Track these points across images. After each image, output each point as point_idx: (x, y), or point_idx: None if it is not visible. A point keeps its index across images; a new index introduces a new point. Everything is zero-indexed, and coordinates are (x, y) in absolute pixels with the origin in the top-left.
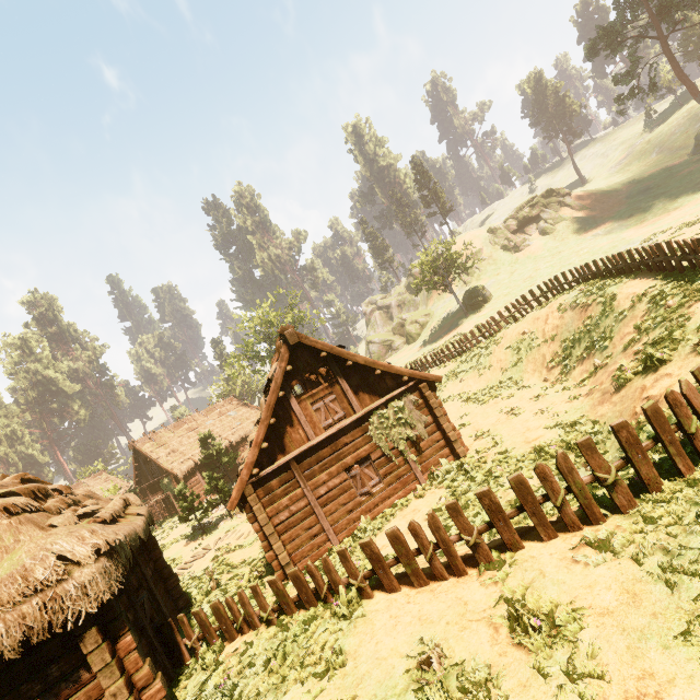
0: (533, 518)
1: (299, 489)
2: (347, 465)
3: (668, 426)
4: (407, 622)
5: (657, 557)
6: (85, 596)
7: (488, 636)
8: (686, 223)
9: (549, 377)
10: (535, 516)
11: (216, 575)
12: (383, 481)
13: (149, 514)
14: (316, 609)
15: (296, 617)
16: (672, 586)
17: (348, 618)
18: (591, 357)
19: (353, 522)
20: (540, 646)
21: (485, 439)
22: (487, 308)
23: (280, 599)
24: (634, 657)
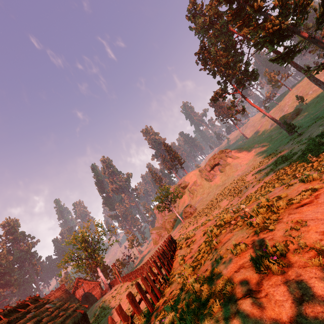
0: None
1: None
2: None
3: None
4: None
5: None
6: None
7: None
8: (259, 180)
9: None
10: None
11: None
12: None
13: None
14: None
15: None
16: None
17: None
18: None
19: None
20: None
21: None
22: (191, 219)
23: None
24: None
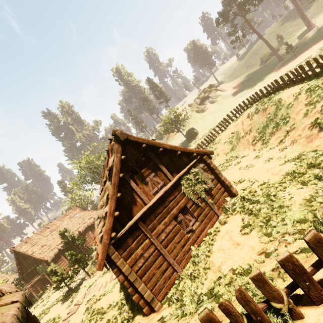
0: None
1: (147, 240)
2: (174, 215)
3: None
4: None
5: None
6: None
7: None
8: None
9: (256, 148)
10: None
11: None
12: (197, 220)
13: (24, 298)
14: None
15: None
16: None
17: None
18: (278, 130)
19: (187, 252)
20: None
21: (242, 182)
22: (198, 137)
23: None
24: None
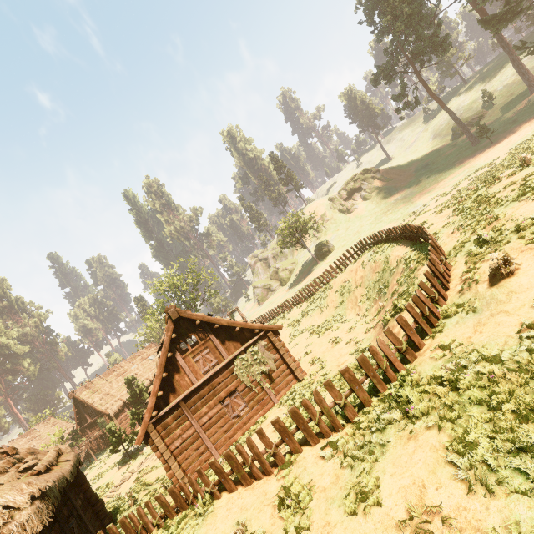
0: (304, 433)
1: (187, 421)
2: (221, 398)
3: (371, 367)
4: (234, 512)
5: (354, 451)
6: (24, 531)
7: (270, 513)
8: (444, 193)
9: (360, 313)
10: (305, 431)
11: (135, 494)
12: (248, 406)
13: (77, 458)
14: (187, 512)
15: (175, 519)
16: (353, 469)
17: (203, 515)
18: (379, 299)
19: (229, 438)
20: (289, 516)
21: (317, 364)
22: (331, 257)
23: (164, 509)
24: (326, 515)
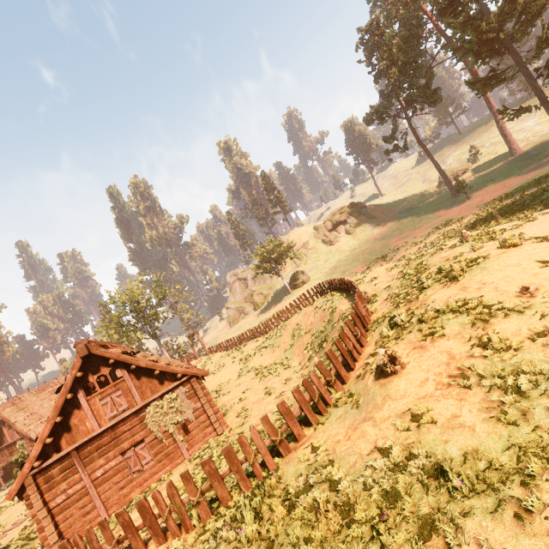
0: (150, 531)
1: (77, 474)
2: (123, 449)
3: (237, 460)
4: None
5: None
6: None
7: None
8: (415, 243)
9: (302, 362)
10: (151, 529)
11: None
12: (154, 459)
13: None
14: None
15: None
16: None
17: None
18: (319, 352)
19: (124, 497)
20: None
21: (242, 417)
22: (304, 289)
23: None
24: None
